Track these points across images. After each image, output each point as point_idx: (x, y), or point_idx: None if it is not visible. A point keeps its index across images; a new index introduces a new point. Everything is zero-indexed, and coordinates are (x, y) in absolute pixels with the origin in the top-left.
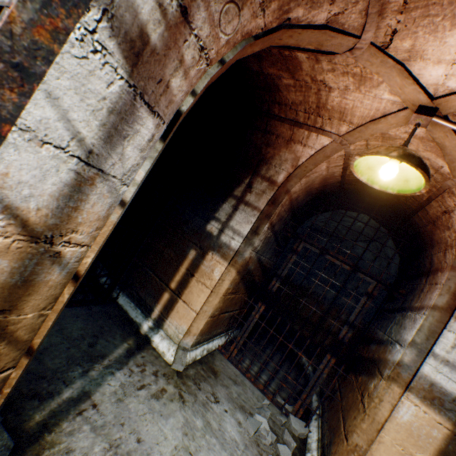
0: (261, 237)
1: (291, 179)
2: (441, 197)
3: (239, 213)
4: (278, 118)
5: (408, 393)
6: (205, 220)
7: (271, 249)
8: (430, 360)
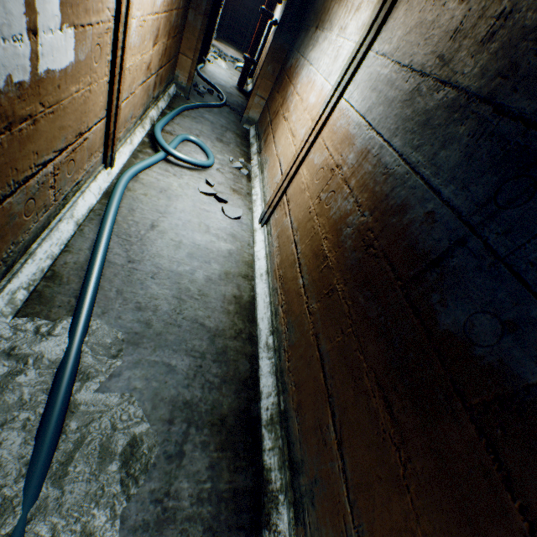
0: None
1: None
2: None
3: None
4: None
5: None
6: None
7: None
8: None
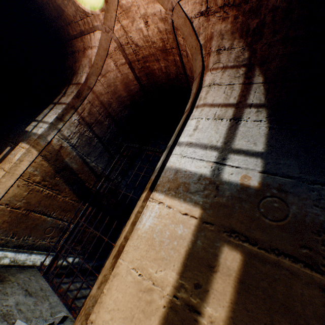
0: (73, 129)
1: (90, 77)
2: (179, 45)
3: (53, 111)
4: (73, 36)
5: (154, 193)
6: (28, 124)
7: (104, 158)
8: (176, 150)
